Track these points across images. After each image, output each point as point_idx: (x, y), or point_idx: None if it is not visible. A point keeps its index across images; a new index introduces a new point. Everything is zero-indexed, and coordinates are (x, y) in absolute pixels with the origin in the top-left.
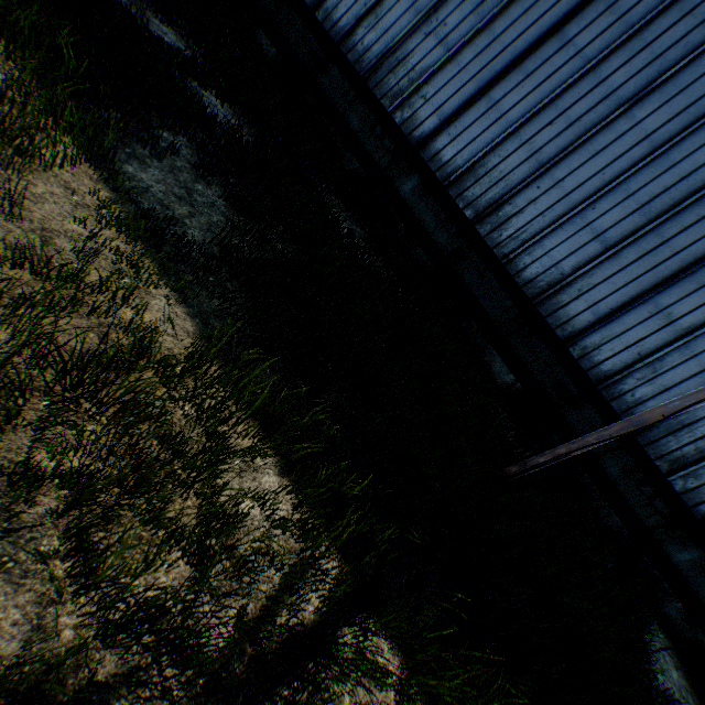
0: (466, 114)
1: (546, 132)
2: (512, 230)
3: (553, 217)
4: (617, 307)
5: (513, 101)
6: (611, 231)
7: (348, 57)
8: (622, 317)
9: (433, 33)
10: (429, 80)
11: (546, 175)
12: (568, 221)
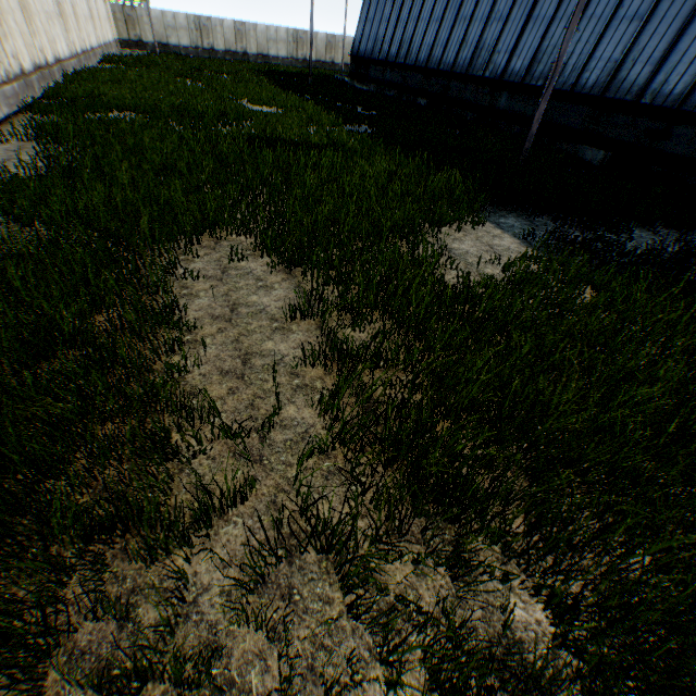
0: (522, 39)
1: (573, 1)
2: (570, 69)
3: (595, 38)
4: (668, 46)
5: (547, 7)
6: (641, 8)
7: (457, 72)
8: (676, 48)
9: (494, 22)
10: (498, 44)
11: (581, 21)
12: (607, 31)
